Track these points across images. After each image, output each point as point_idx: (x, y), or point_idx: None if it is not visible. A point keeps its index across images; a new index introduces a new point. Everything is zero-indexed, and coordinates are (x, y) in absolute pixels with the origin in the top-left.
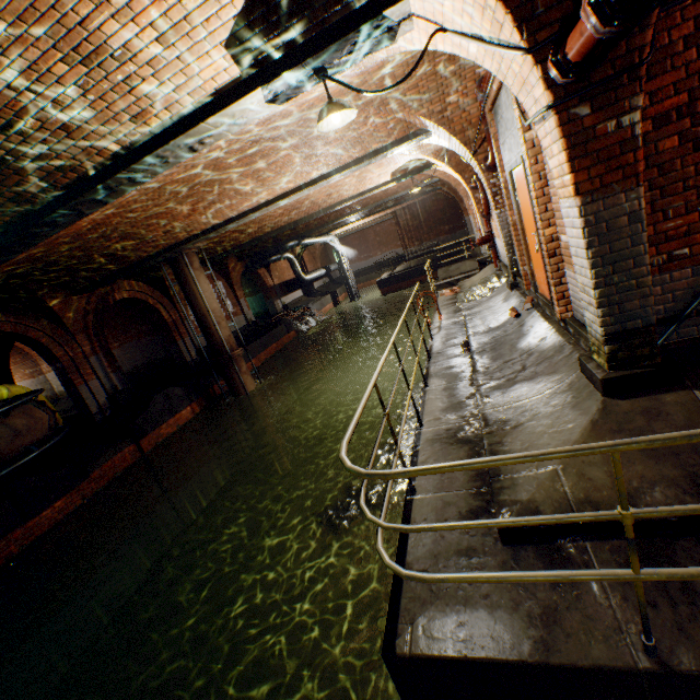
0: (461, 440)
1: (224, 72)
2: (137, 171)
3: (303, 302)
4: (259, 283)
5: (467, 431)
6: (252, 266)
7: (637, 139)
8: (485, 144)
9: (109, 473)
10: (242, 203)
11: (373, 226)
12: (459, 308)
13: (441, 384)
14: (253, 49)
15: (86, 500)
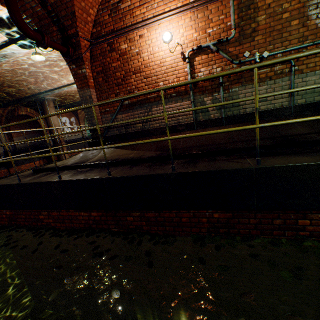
0: None
1: (1, 38)
2: None
3: None
4: None
5: None
6: None
7: (87, 76)
8: None
9: None
10: (57, 83)
11: None
12: None
13: None
14: (7, 34)
15: None
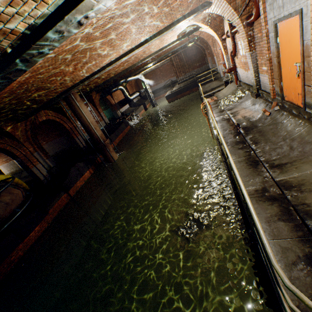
0: (269, 198)
1: None
2: (42, 44)
3: (130, 110)
4: (108, 103)
5: (270, 192)
6: (103, 95)
7: None
8: (247, 8)
9: (57, 209)
10: (101, 62)
11: (158, 67)
12: (222, 109)
13: (235, 158)
14: None
15: (49, 224)
